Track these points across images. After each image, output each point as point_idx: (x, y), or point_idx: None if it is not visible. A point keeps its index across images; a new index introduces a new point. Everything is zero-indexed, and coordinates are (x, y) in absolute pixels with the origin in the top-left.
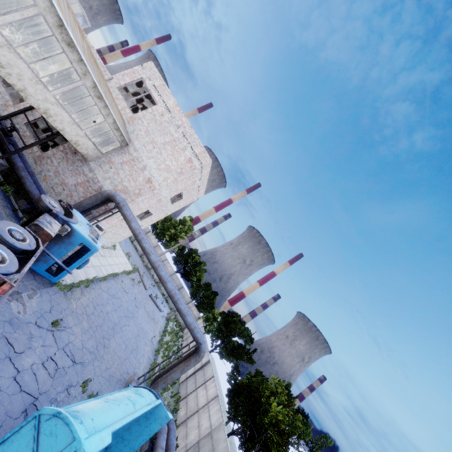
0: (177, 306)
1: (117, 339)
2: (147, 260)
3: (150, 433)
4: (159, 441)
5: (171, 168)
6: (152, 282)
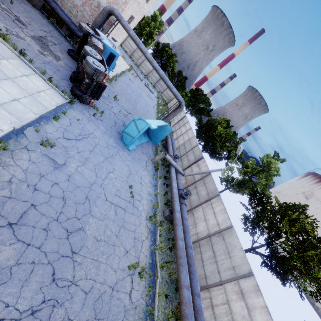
0: (167, 83)
1: (139, 106)
2: (136, 60)
3: (166, 134)
4: (168, 140)
5: None
6: (143, 75)
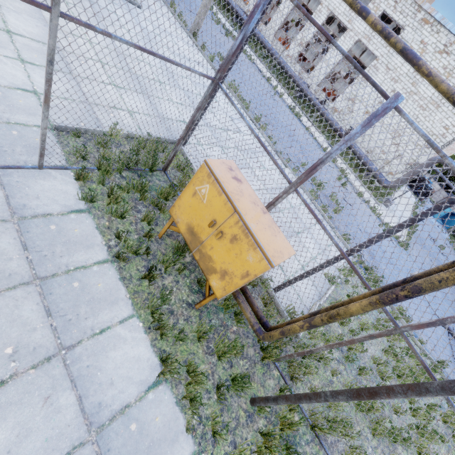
0: None
1: None
2: None
3: None
4: None
5: (453, 148)
6: None
